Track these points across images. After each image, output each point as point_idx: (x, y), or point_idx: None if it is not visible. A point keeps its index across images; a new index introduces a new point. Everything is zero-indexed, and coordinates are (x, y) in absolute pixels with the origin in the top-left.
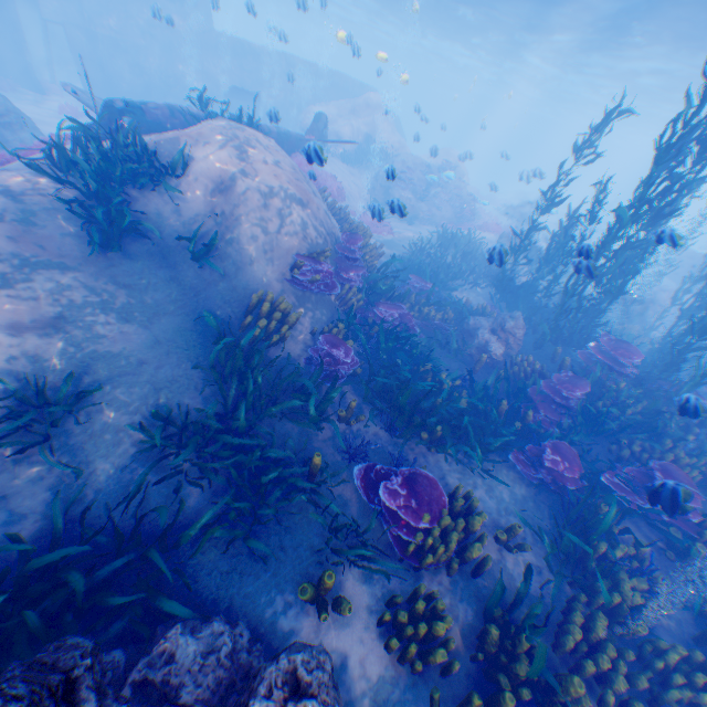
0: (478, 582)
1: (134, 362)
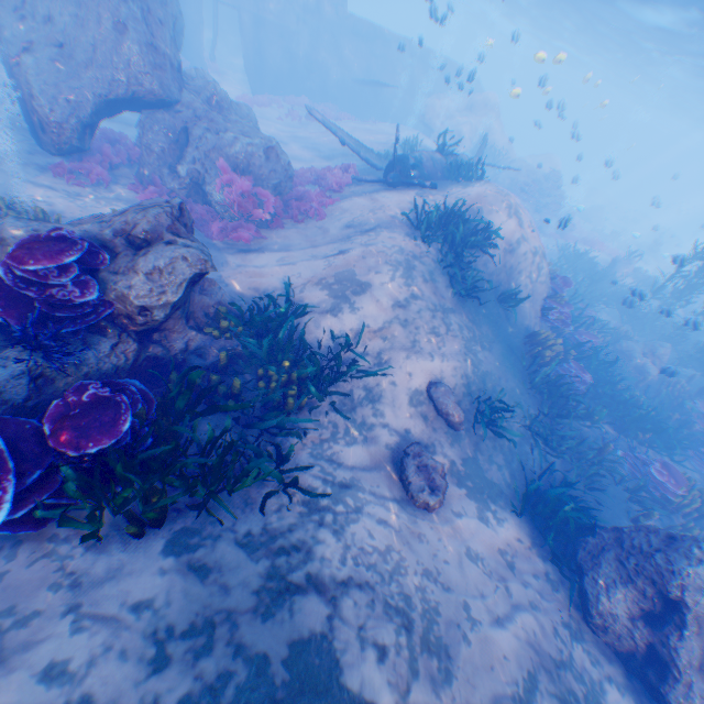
0: (696, 524)
1: (495, 378)
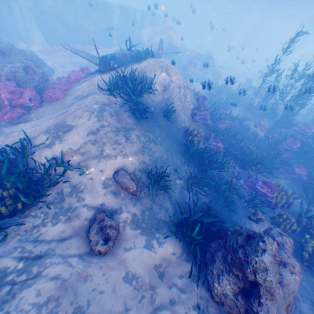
0: (288, 209)
1: (165, 158)
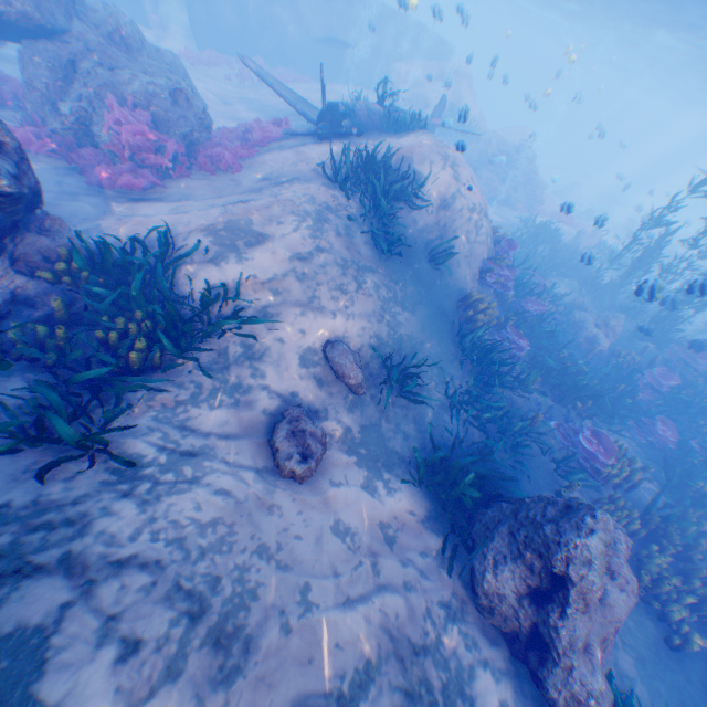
0: (628, 496)
1: (417, 342)
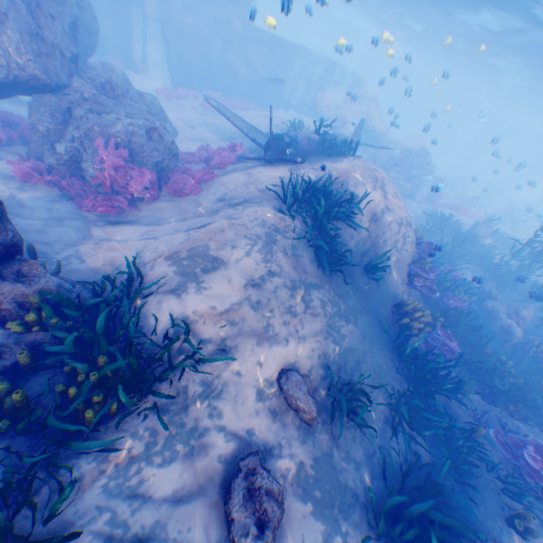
0: None
1: (360, 353)
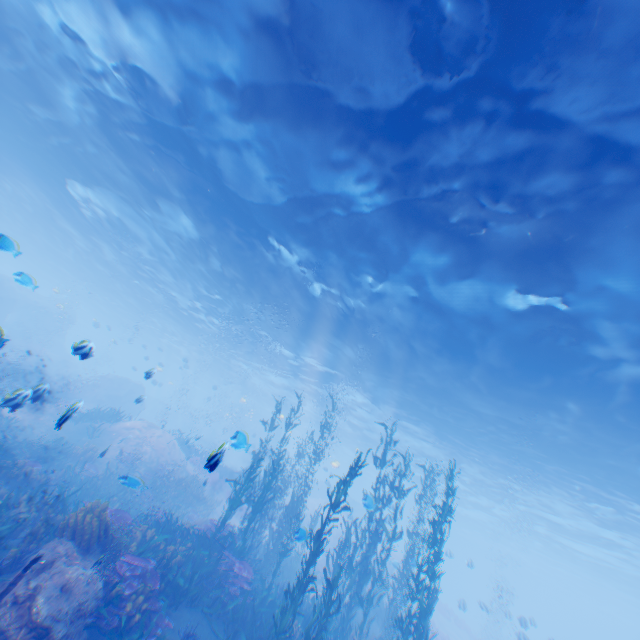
0: None
1: (34, 434)
